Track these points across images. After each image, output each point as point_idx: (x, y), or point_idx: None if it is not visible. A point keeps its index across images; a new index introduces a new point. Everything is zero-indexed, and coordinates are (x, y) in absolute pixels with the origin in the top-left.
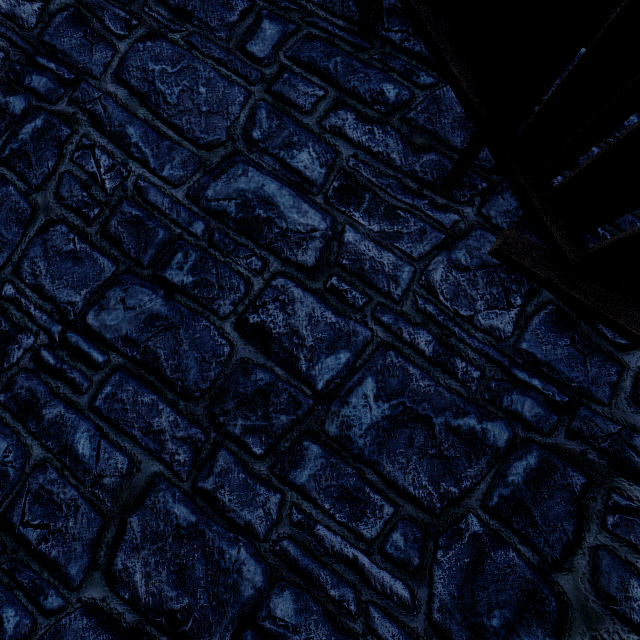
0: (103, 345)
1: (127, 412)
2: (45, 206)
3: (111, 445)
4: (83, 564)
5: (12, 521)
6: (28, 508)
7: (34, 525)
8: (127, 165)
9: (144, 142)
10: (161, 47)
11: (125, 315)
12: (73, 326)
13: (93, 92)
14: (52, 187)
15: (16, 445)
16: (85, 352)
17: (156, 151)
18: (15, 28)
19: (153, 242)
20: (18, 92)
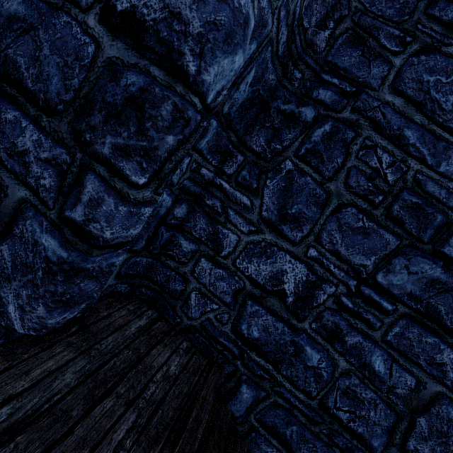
0: (391, 298)
1: (413, 347)
2: (337, 193)
3: (401, 368)
4: (382, 441)
5: (327, 405)
6: (339, 399)
7: (344, 410)
8: (406, 162)
9: (421, 143)
10: (435, 60)
11: (409, 278)
12: (365, 282)
13: (372, 102)
14: (342, 178)
15: (326, 357)
16: (376, 301)
17: (432, 150)
18: (310, 53)
19: (431, 224)
20: (308, 103)
